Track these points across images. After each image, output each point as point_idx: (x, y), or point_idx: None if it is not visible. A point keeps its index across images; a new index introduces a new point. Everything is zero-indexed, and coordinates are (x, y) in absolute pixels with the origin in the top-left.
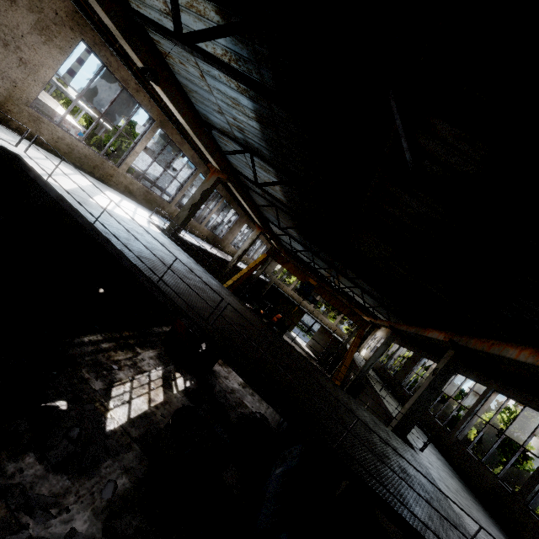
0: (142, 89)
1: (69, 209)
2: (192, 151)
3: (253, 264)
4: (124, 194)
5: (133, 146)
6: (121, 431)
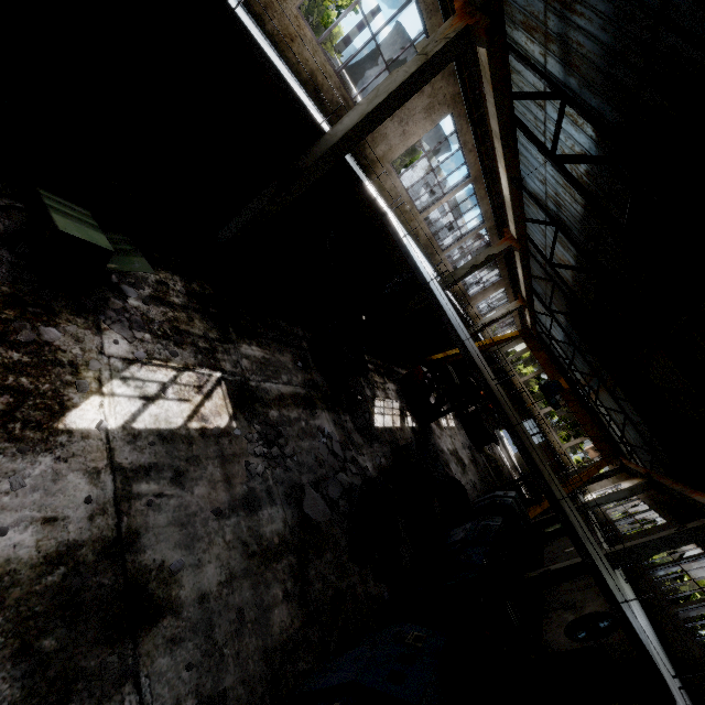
0: (475, 150)
1: (412, 265)
2: (489, 205)
3: (499, 338)
4: (411, 237)
5: (441, 196)
6: (381, 431)
